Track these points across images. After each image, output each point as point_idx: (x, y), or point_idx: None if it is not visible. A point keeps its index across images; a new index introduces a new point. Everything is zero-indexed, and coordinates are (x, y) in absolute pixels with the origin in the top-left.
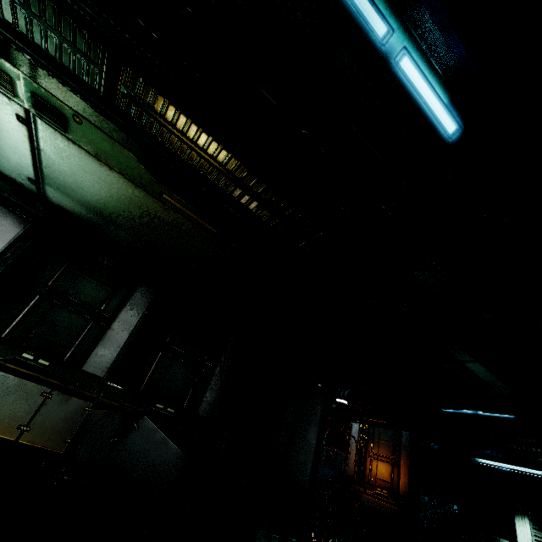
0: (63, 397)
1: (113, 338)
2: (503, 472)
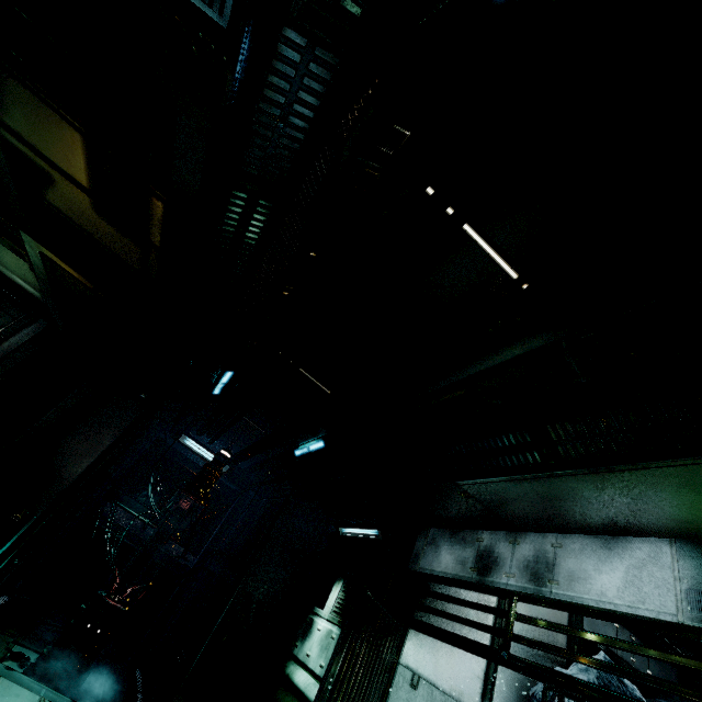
0: None
1: None
2: (354, 540)
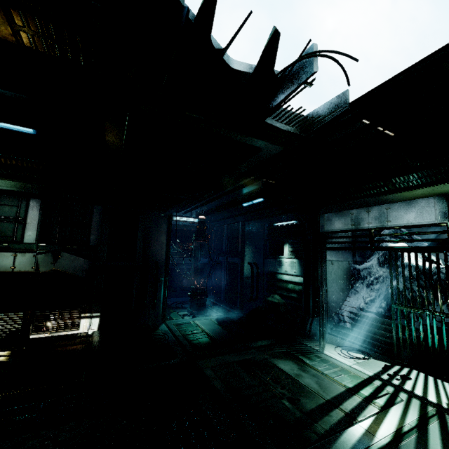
0: (22, 254)
1: (30, 227)
2: (283, 227)
